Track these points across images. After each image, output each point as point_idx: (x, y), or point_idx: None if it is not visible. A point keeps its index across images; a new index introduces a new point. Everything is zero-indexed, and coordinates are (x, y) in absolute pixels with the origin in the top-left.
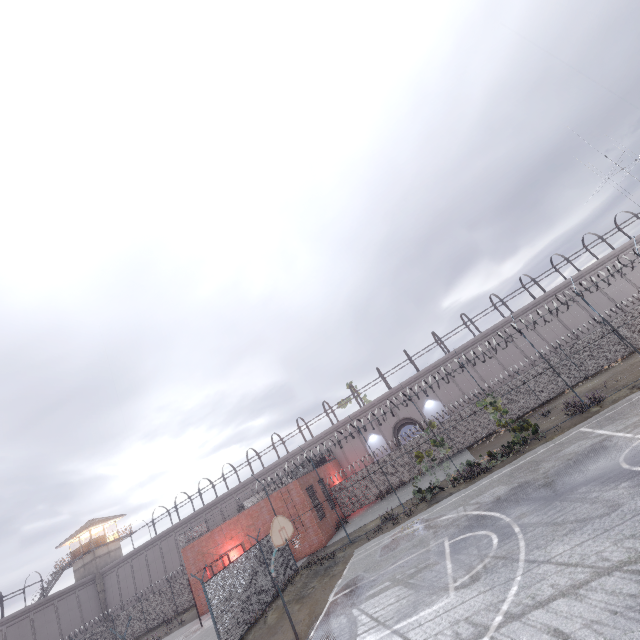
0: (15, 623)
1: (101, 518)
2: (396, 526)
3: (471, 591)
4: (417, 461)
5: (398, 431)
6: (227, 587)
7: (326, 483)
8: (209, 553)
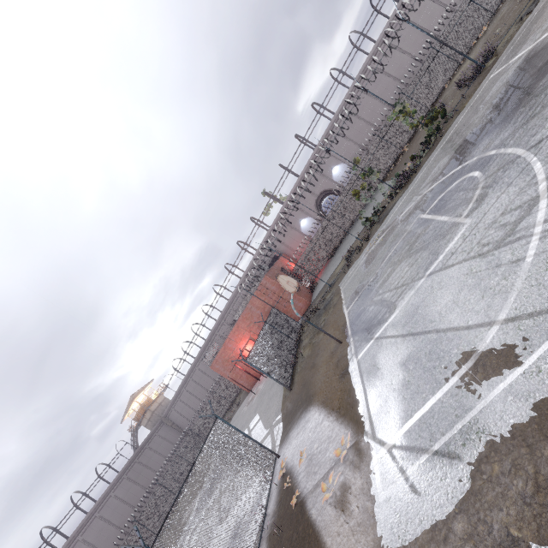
0: (130, 470)
1: (138, 391)
2: (362, 251)
3: (487, 204)
4: (356, 199)
5: (320, 207)
6: (263, 355)
7: (287, 270)
8: (231, 358)
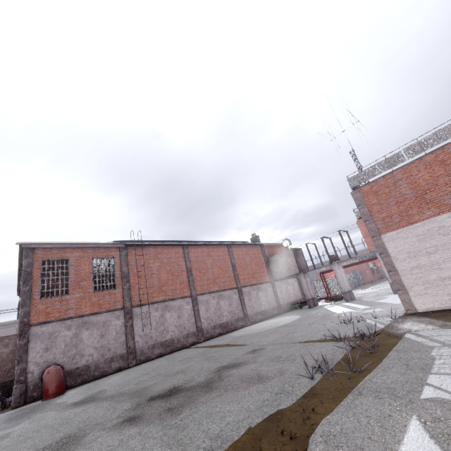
0: None
1: None
2: None
3: None
4: None
5: None
6: (348, 277)
7: (375, 264)
8: (327, 276)
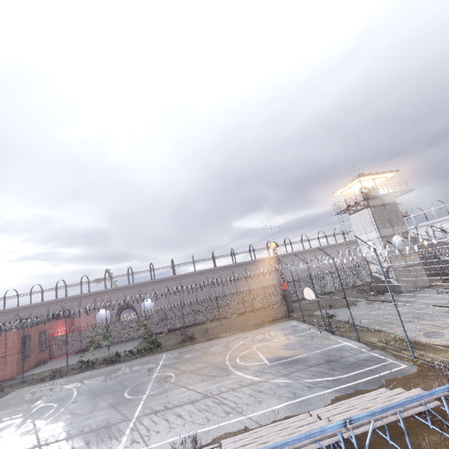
0: None
1: None
2: (50, 381)
3: None
4: (90, 344)
5: (122, 310)
6: None
7: (48, 333)
8: None
